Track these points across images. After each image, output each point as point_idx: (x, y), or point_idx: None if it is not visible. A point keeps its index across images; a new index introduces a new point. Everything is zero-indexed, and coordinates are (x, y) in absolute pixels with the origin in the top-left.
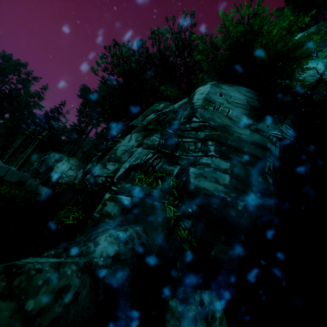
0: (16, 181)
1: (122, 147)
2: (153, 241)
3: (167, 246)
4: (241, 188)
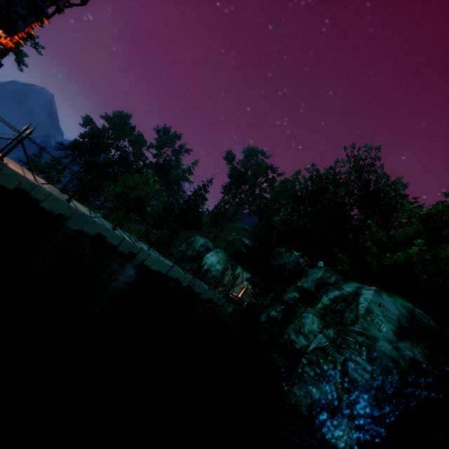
0: (220, 304)
1: (308, 326)
2: (329, 395)
3: (335, 399)
4: (374, 384)
